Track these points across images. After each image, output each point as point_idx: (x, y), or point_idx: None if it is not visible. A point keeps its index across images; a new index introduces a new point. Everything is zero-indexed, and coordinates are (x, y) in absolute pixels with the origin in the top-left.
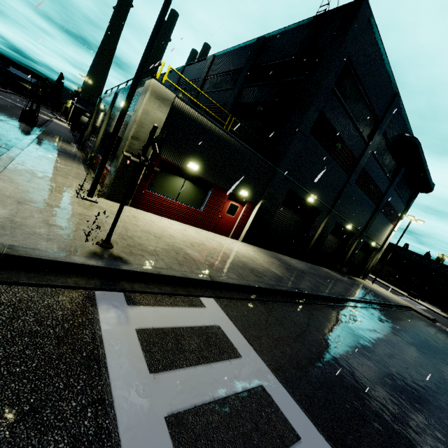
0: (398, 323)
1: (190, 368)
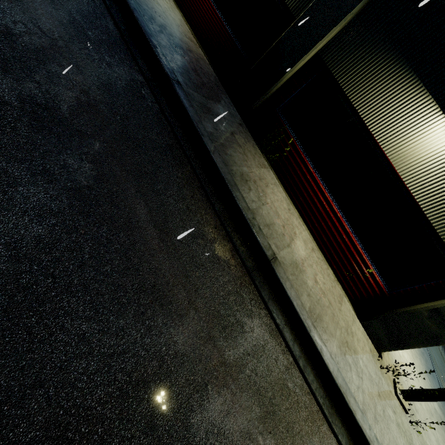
0: None
1: None
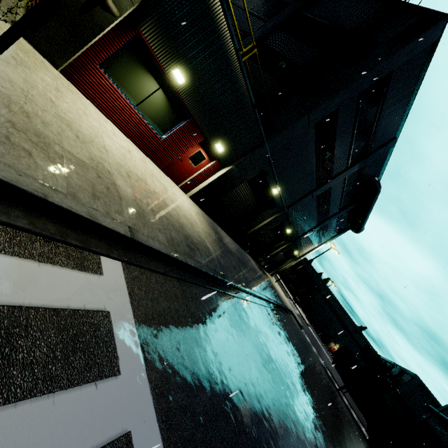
0: (282, 327)
1: (1, 410)
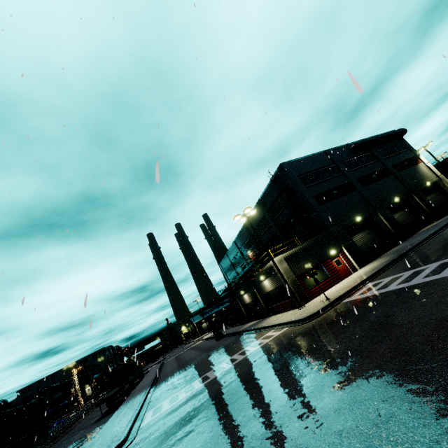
0: None
1: (373, 288)
